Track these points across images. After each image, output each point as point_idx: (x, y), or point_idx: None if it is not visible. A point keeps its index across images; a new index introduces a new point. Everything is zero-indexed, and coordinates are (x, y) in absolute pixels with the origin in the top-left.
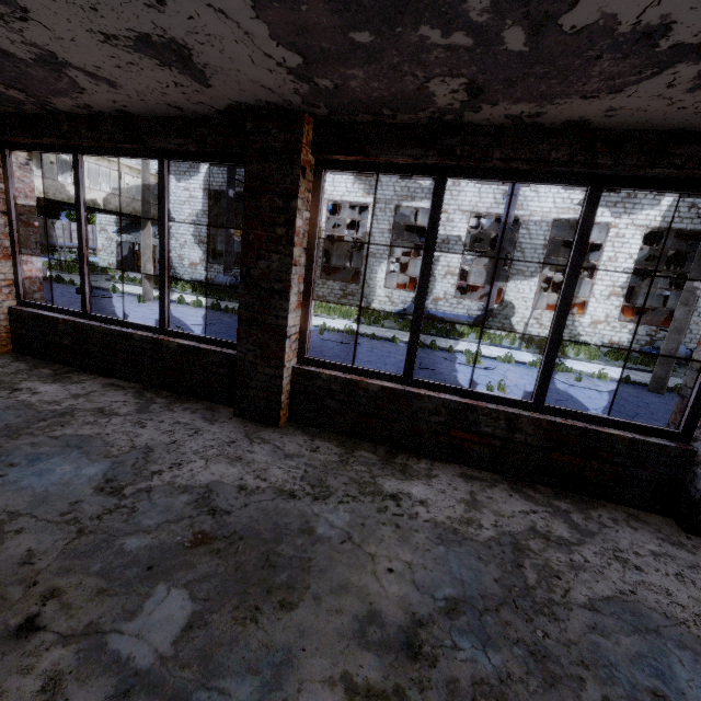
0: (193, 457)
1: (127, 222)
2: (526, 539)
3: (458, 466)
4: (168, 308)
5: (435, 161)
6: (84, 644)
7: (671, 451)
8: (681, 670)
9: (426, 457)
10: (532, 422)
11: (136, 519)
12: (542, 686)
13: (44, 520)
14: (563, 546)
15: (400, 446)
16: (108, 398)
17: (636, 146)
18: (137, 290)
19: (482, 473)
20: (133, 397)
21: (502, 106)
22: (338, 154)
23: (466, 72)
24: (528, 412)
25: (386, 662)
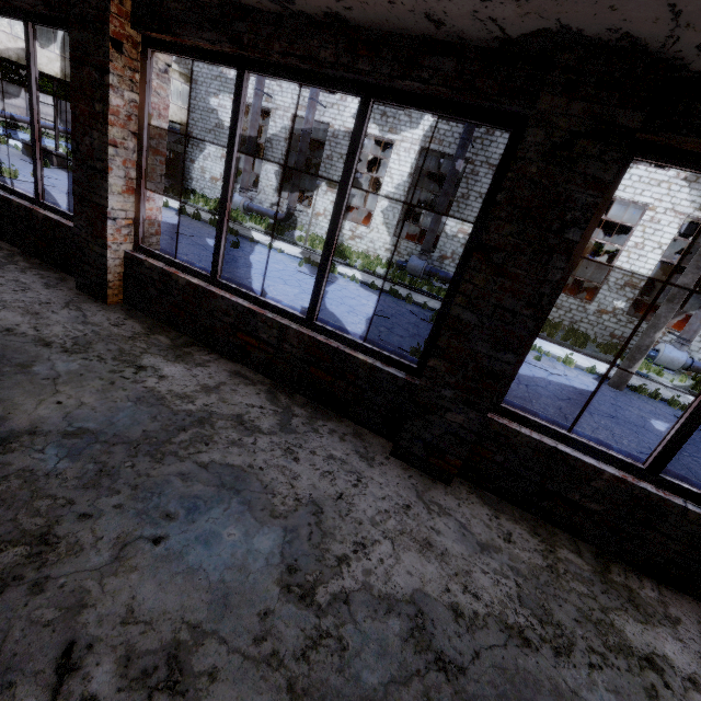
0: None
1: None
2: (220, 419)
3: (241, 366)
4: (42, 180)
5: (229, 49)
6: None
7: (400, 382)
8: (217, 513)
9: (220, 354)
10: (297, 335)
11: None
12: (77, 486)
13: None
14: (249, 431)
15: (202, 340)
16: None
17: (392, 52)
18: None
19: (256, 375)
20: (1, 256)
21: None
22: (152, 31)
23: None
24: (300, 326)
25: None
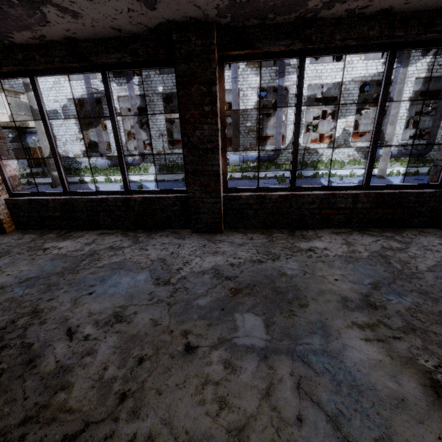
0: (191, 257)
1: (16, 133)
2: (384, 252)
3: (328, 229)
4: (127, 176)
5: (299, 47)
6: (225, 346)
7: (437, 194)
8: None
9: (309, 229)
10: (366, 195)
11: (192, 292)
12: (433, 303)
13: (143, 305)
14: (401, 250)
15: (293, 226)
16: (109, 240)
17: (417, 21)
18: (44, 181)
19: (342, 230)
20: (122, 237)
21: (347, 3)
22: (236, 50)
23: None
24: (362, 191)
25: (365, 313)
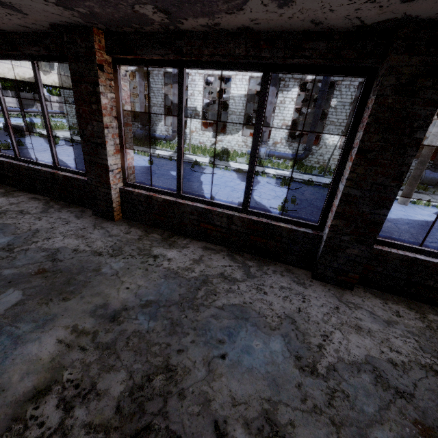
0: (58, 235)
1: None
2: (213, 278)
3: (205, 242)
4: (56, 154)
5: (173, 57)
6: None
7: (310, 236)
8: (243, 334)
9: (190, 238)
10: (240, 219)
11: (14, 262)
12: (166, 335)
13: None
14: (232, 282)
15: (177, 232)
16: (29, 205)
17: (283, 43)
18: None
19: (216, 247)
20: (42, 204)
21: (191, 20)
22: (121, 55)
23: (146, 1)
24: (239, 213)
25: (98, 322)
